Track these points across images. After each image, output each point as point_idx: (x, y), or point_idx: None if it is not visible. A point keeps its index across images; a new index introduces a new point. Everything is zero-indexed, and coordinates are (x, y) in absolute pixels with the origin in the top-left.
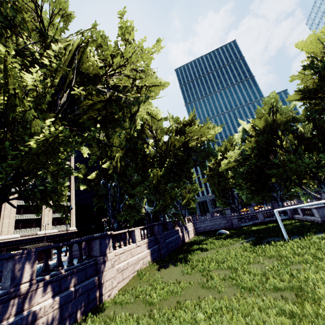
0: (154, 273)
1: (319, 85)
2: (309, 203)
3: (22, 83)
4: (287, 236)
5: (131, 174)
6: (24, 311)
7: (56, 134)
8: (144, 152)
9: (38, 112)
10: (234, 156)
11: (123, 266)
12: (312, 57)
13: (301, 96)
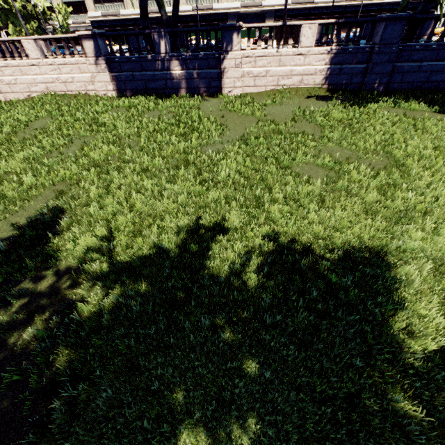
0: (290, 97)
1: None
2: None
3: None
4: None
5: None
6: (165, 71)
7: None
8: None
9: None
10: None
11: (257, 72)
12: None
13: None
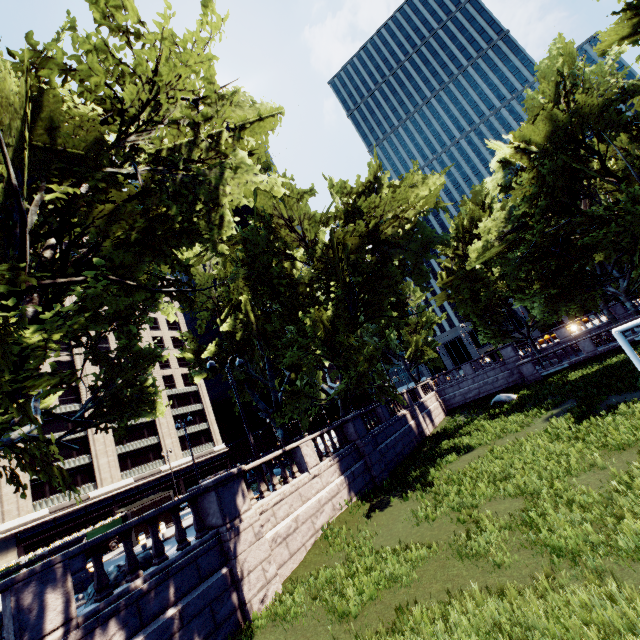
0: (358, 528)
1: None
2: None
3: None
4: None
5: (284, 327)
6: None
7: None
8: (289, 277)
9: None
10: (492, 230)
11: (285, 528)
12: None
13: (636, 26)
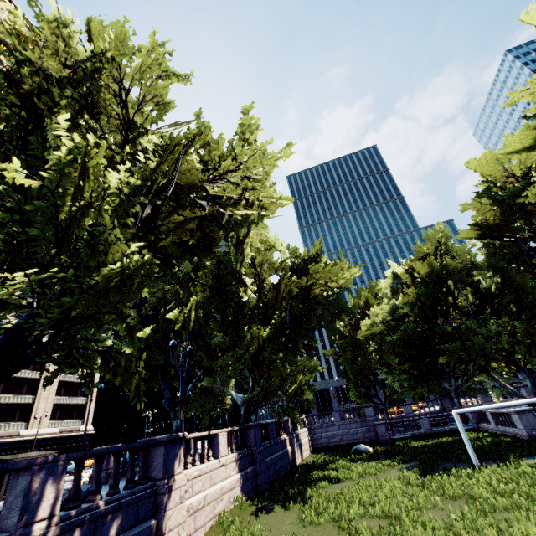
0: (250, 522)
1: (503, 219)
2: (508, 403)
3: (103, 185)
4: (476, 460)
5: (212, 333)
6: None
7: (141, 263)
8: (240, 297)
9: (119, 229)
10: (380, 315)
11: (197, 502)
12: (491, 182)
13: (479, 233)
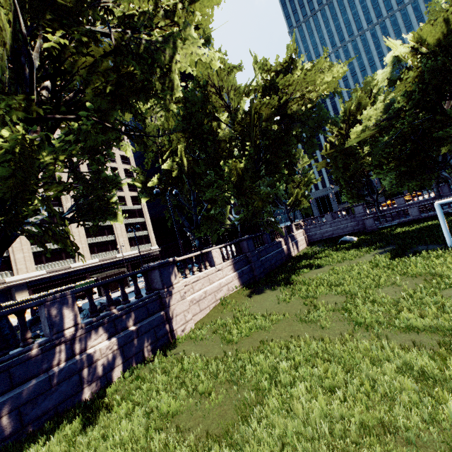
0: (242, 301)
1: None
2: None
3: None
4: (451, 242)
5: (206, 172)
6: (76, 355)
7: (19, 134)
8: (215, 134)
9: None
10: (372, 116)
11: (198, 296)
12: None
13: None
